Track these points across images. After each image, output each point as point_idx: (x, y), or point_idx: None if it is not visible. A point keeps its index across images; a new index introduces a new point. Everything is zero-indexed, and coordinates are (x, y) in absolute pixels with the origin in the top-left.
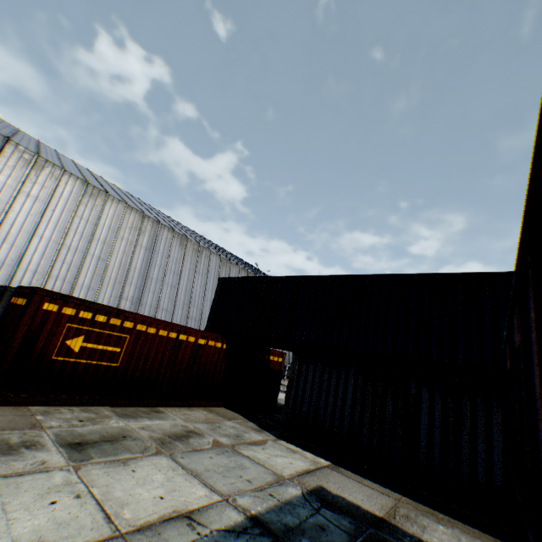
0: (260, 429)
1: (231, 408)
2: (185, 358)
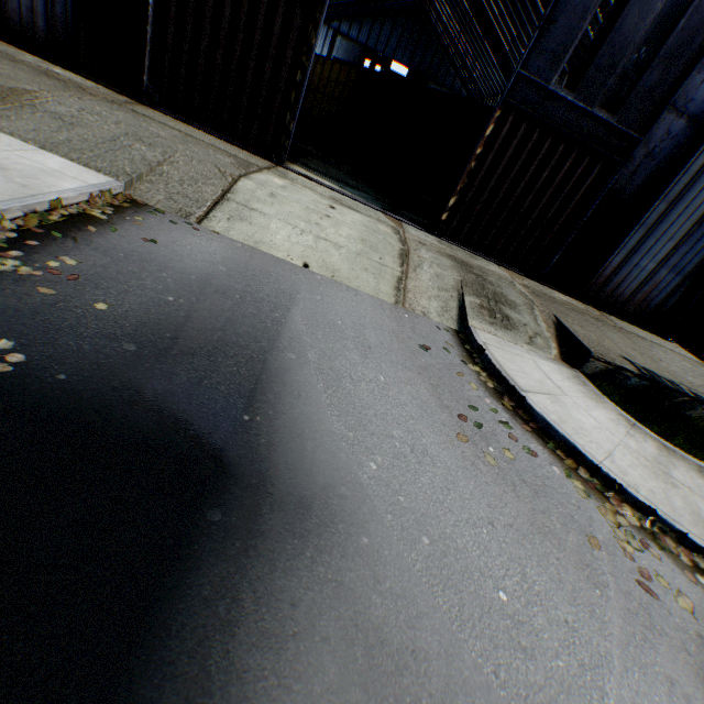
0: None
1: None
2: None
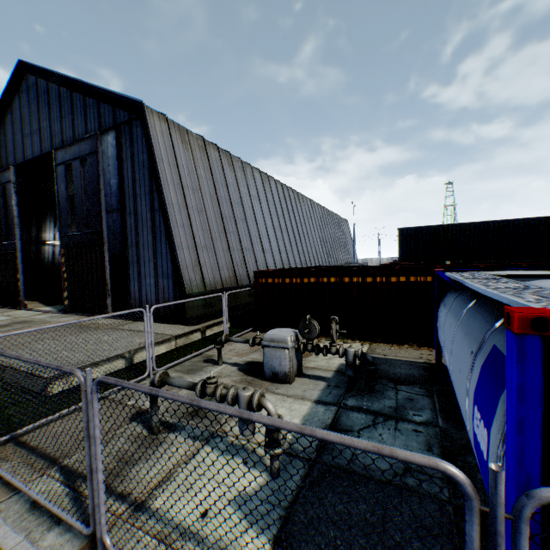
0: None
1: None
2: None
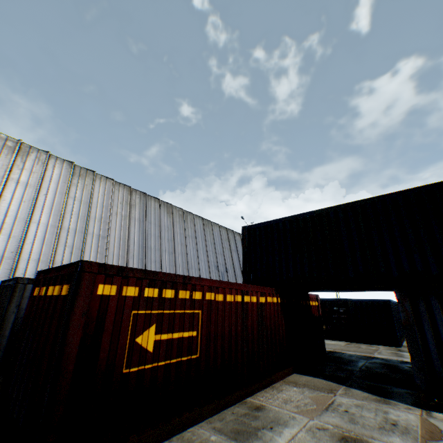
0: (382, 399)
1: (302, 372)
2: (254, 324)
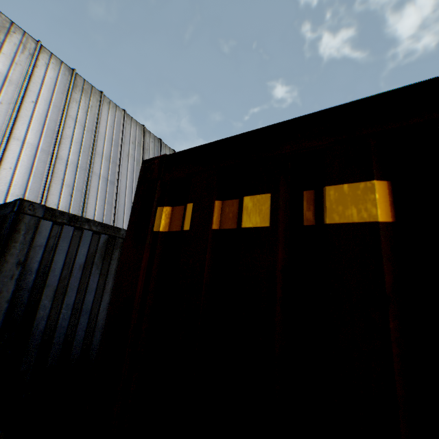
0: None
1: None
2: None
